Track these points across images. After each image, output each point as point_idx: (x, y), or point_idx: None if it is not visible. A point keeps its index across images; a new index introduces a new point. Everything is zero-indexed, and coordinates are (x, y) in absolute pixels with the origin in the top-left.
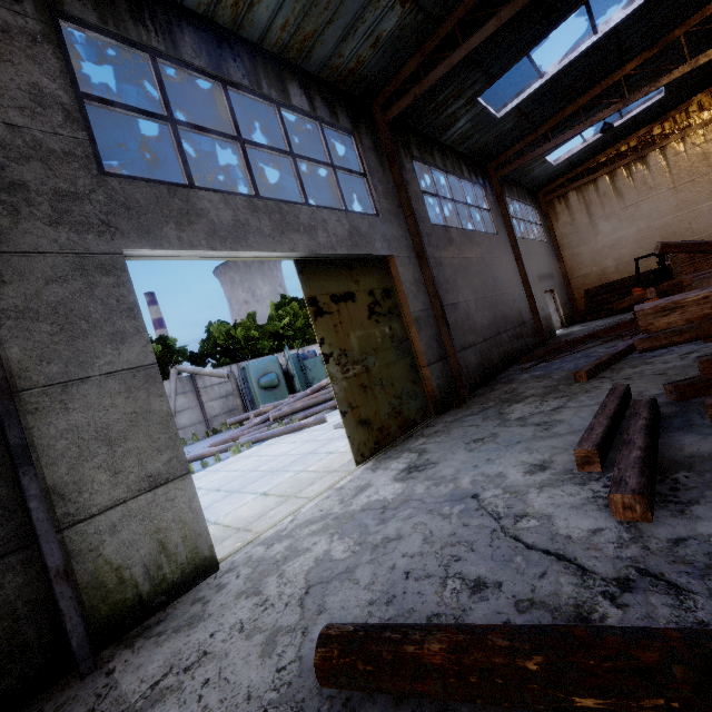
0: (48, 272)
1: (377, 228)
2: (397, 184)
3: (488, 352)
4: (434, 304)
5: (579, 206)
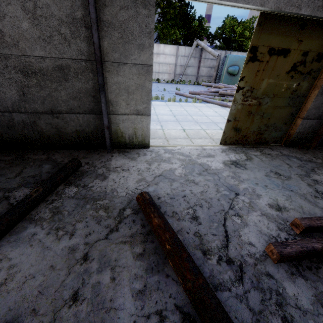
0: (121, 2)
1: None
2: None
3: None
4: None
5: None
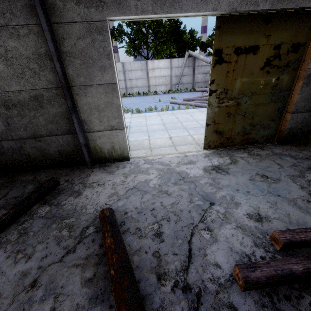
0: (77, 33)
1: None
2: None
3: None
4: None
5: None
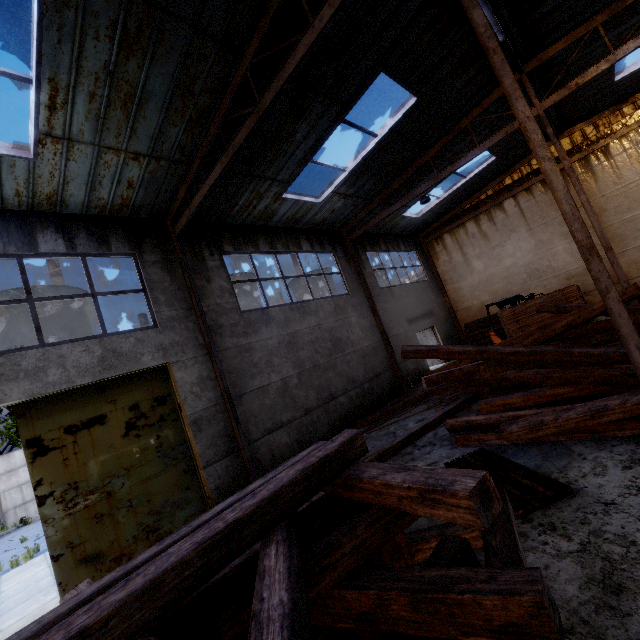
0: None
1: (149, 341)
2: (189, 288)
3: (312, 424)
4: (225, 398)
5: (453, 246)
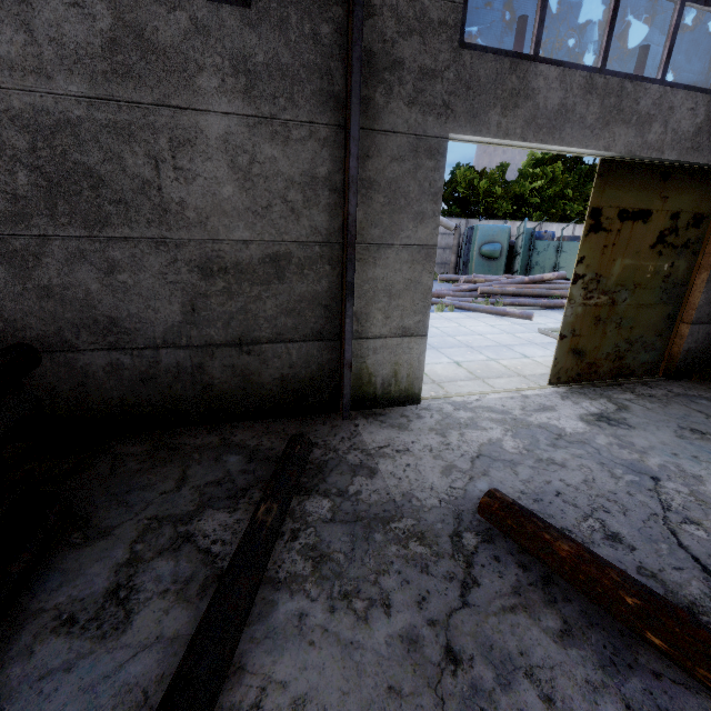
0: (394, 150)
1: None
2: None
3: None
4: None
5: None
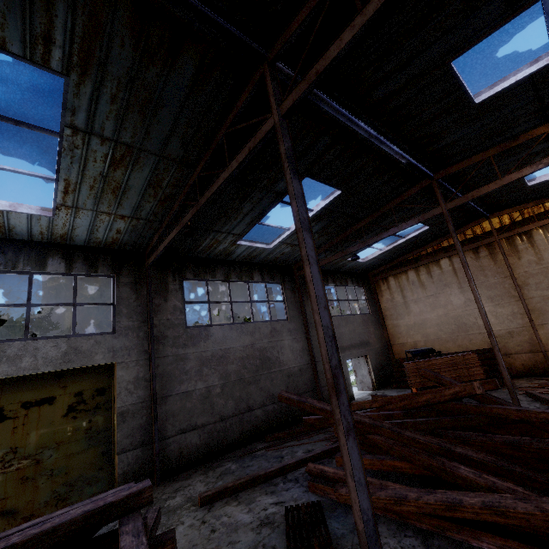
0: None
1: (105, 343)
2: (148, 305)
3: (224, 430)
4: (152, 397)
5: (396, 288)
